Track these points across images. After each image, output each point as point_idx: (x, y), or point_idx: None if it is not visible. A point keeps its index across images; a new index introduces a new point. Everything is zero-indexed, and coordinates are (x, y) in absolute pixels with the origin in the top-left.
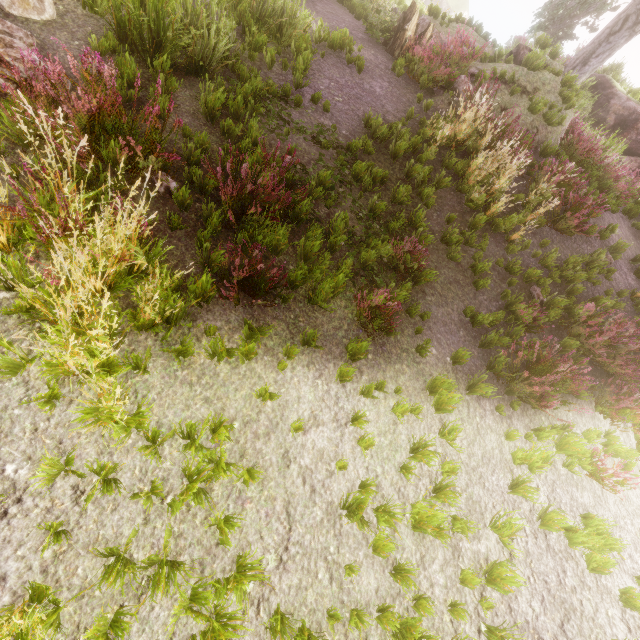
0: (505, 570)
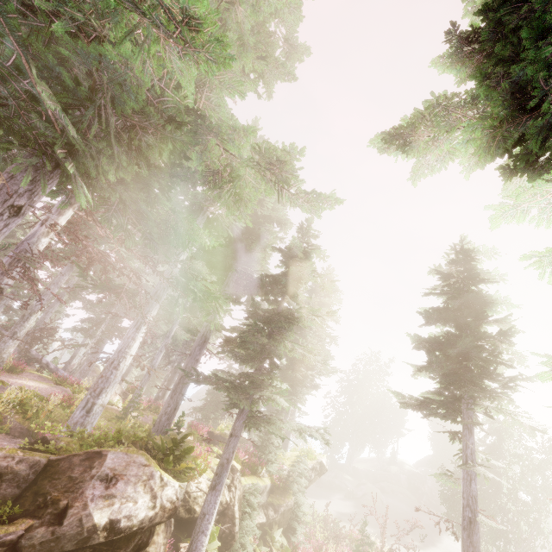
0: None
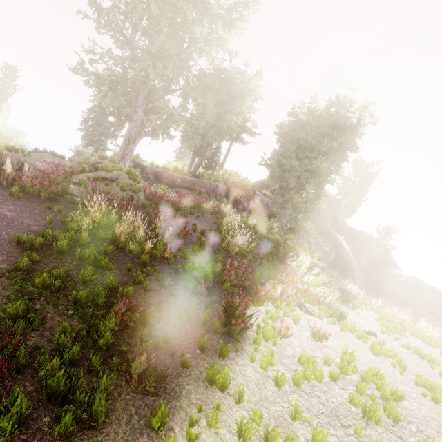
0: (318, 436)
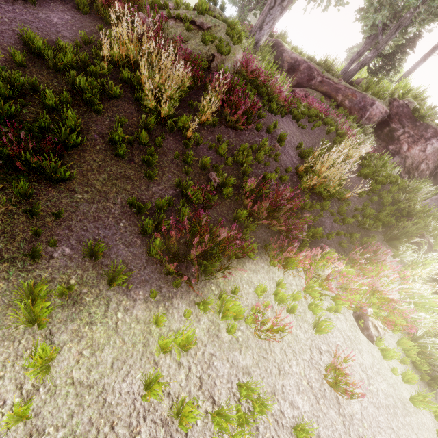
0: None
